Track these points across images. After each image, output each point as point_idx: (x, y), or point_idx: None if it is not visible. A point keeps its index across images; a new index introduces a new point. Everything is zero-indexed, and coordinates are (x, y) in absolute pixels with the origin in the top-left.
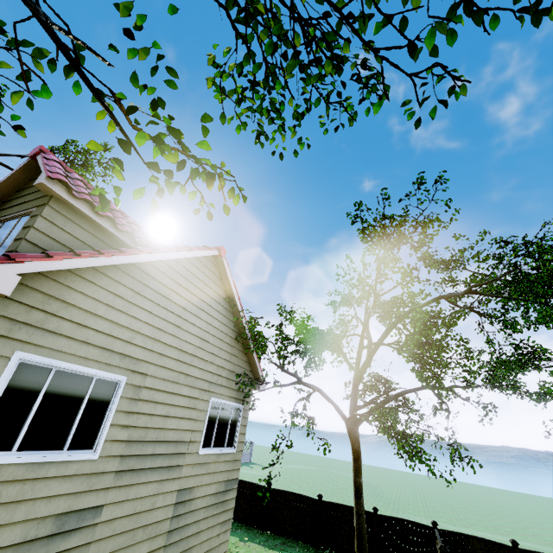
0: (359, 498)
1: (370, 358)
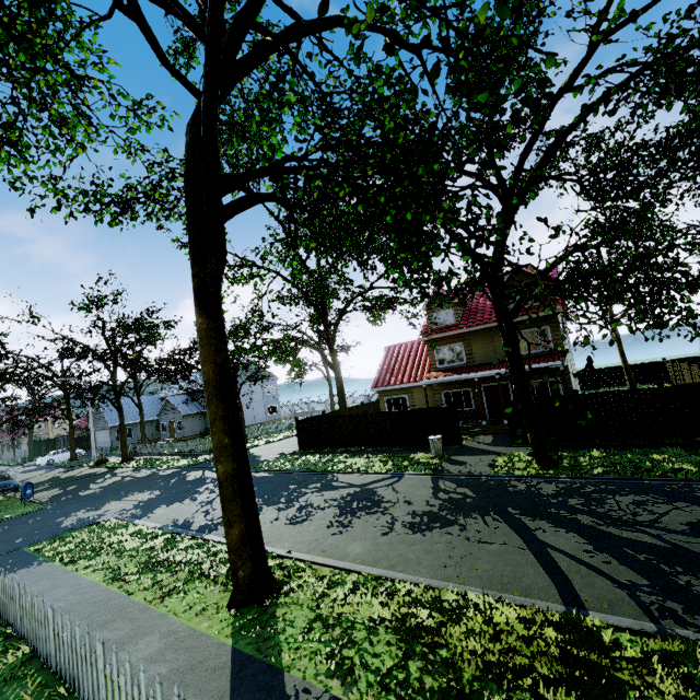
0: (623, 355)
1: None
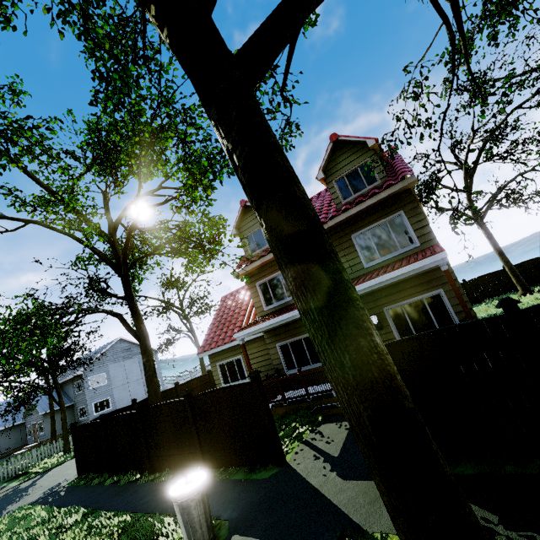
0: (503, 255)
1: (472, 178)
